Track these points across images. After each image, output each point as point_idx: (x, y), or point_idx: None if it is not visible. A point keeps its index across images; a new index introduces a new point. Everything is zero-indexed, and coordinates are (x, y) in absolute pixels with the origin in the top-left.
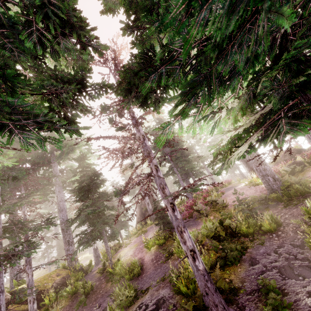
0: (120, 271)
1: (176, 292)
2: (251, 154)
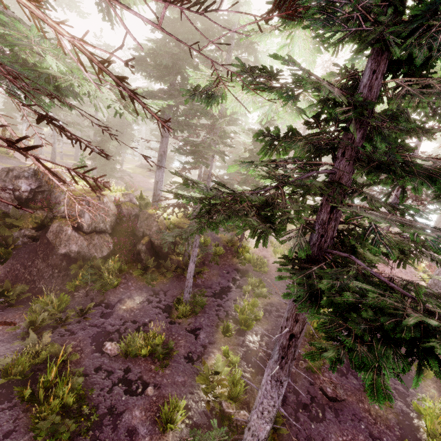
0: (249, 259)
1: None
2: None
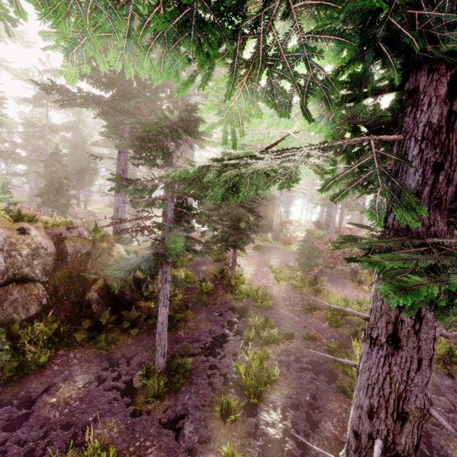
0: (246, 292)
1: (341, 370)
2: None
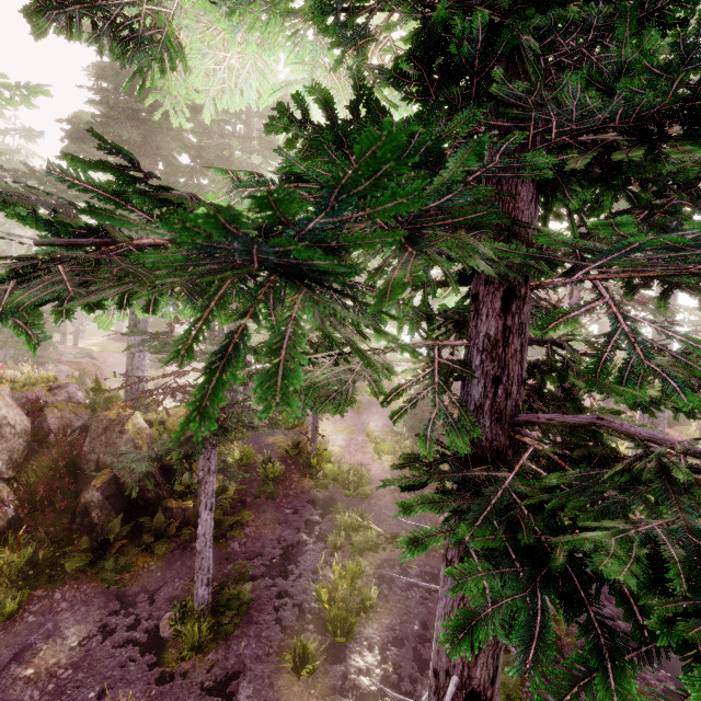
0: (333, 475)
1: None
2: (656, 414)
